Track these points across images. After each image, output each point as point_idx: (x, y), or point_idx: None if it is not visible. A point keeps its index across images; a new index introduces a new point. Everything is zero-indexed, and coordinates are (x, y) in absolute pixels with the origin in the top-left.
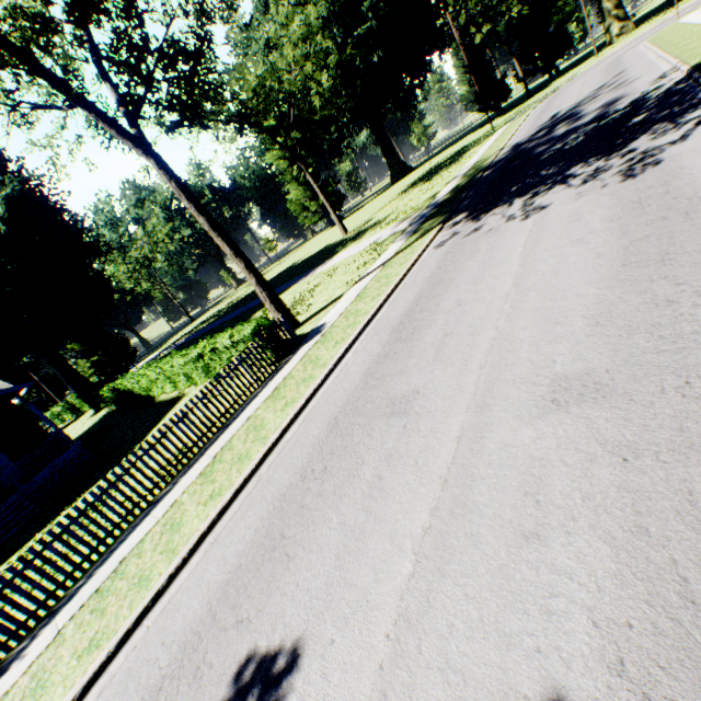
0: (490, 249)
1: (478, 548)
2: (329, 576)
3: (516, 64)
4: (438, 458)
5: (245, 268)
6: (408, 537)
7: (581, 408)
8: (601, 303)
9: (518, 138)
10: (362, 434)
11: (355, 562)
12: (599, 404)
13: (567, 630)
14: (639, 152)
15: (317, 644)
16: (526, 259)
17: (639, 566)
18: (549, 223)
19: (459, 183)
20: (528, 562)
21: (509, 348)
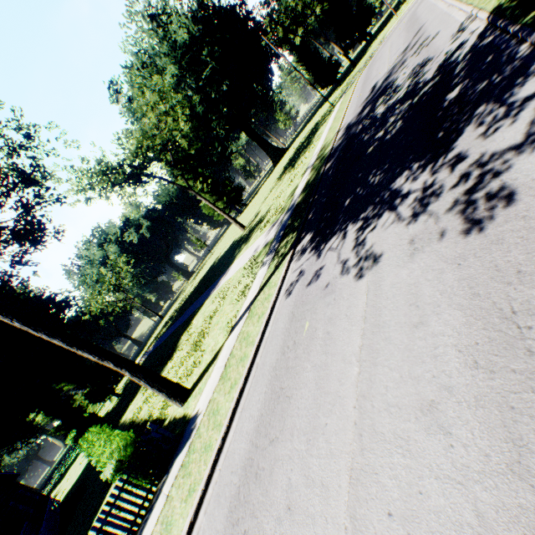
0: (325, 337)
1: None
2: None
3: (334, 46)
4: None
5: (115, 366)
6: None
7: None
8: None
9: (349, 117)
10: None
11: None
12: None
13: None
14: (472, 162)
15: None
16: (362, 411)
17: None
18: (384, 310)
19: (309, 178)
20: None
21: None
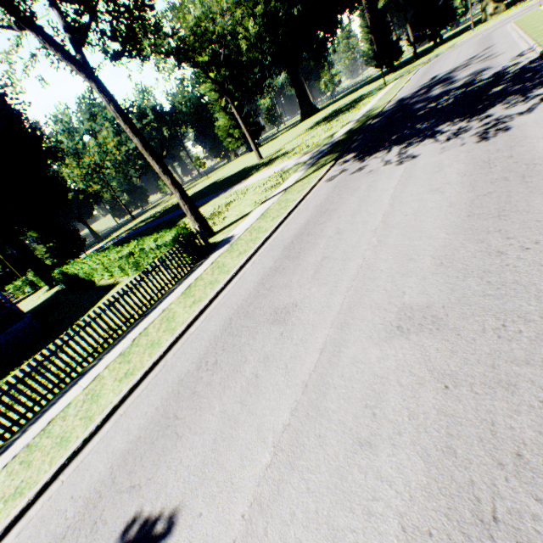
0: (368, 187)
1: (323, 448)
2: (206, 457)
3: (409, 29)
4: (304, 365)
5: (172, 184)
6: (270, 431)
7: (419, 336)
8: (447, 247)
9: (403, 94)
10: (248, 335)
11: (227, 447)
12: (433, 335)
13: (382, 531)
14: (494, 118)
15: (188, 515)
16: (395, 200)
17: (444, 483)
18: (416, 171)
19: (353, 127)
20: (360, 466)
21: (371, 276)
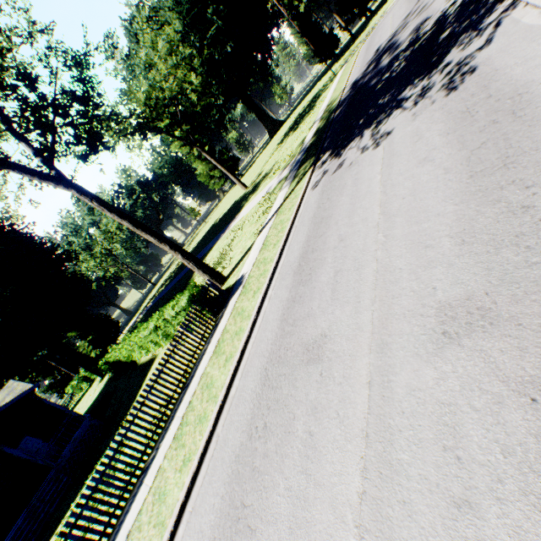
0: (354, 181)
1: (413, 519)
2: None
3: (337, 17)
4: (356, 408)
5: (170, 249)
6: (346, 505)
7: (472, 339)
8: (461, 220)
9: (354, 76)
10: (288, 385)
11: (306, 537)
12: (489, 333)
13: None
14: (454, 64)
15: None
16: (385, 185)
17: None
18: (396, 148)
19: (318, 126)
20: (467, 540)
21: (392, 279)
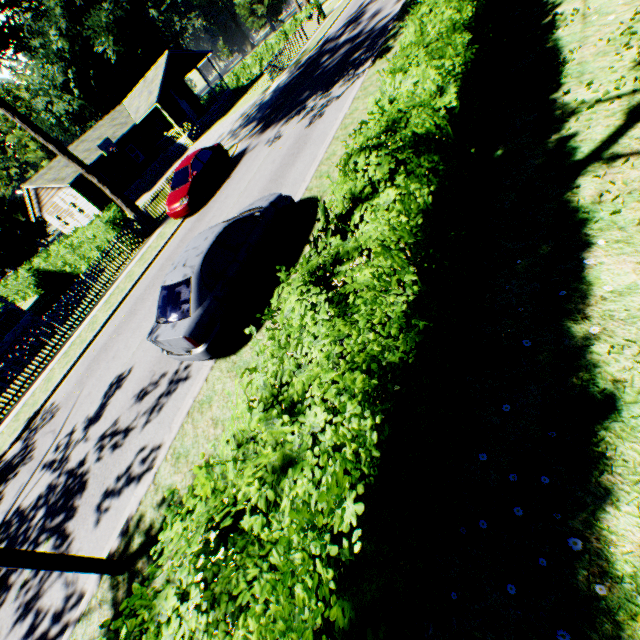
0: None
1: None
2: None
3: None
4: None
5: None
6: None
7: None
8: None
9: None
10: None
11: None
12: None
13: None
14: None
15: None
16: None
17: None
18: None
19: None
20: None
21: None
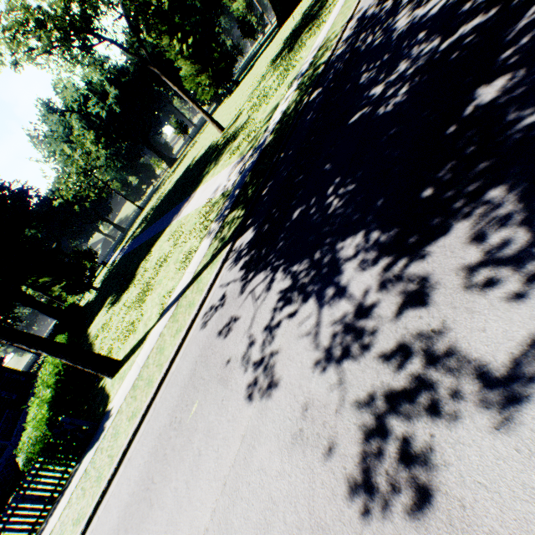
0: (195, 458)
1: None
2: None
3: None
4: None
5: (30, 348)
6: None
7: None
8: None
9: None
10: None
11: None
12: None
13: None
14: (425, 329)
15: None
16: None
17: None
18: (238, 503)
19: (290, 104)
20: None
21: None
